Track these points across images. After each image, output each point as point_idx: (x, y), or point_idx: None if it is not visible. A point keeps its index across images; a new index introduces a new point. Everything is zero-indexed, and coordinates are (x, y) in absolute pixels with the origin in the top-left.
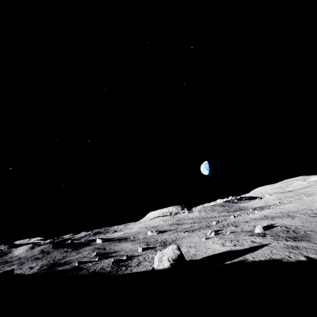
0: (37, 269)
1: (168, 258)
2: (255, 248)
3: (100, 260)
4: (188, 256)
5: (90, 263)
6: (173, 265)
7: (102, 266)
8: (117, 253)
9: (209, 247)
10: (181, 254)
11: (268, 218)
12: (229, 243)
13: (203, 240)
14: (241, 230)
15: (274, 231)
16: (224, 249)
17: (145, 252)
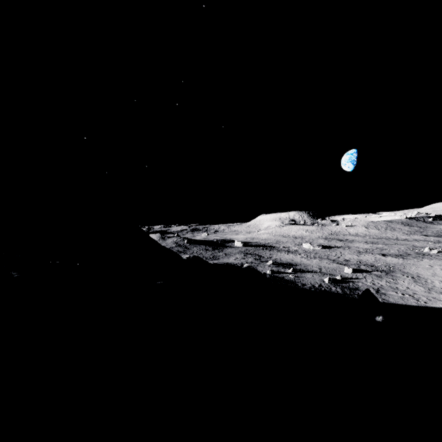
0: None
1: None
2: None
3: (296, 273)
4: None
5: (291, 275)
6: None
7: (316, 282)
8: (305, 268)
9: None
10: None
11: None
12: None
13: None
14: None
15: None
16: None
17: (361, 276)
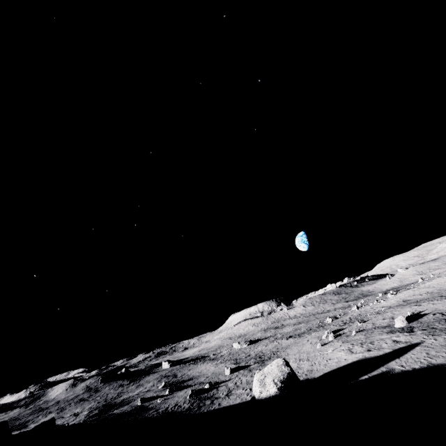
0: (85, 416)
1: (274, 379)
2: (401, 351)
3: (172, 393)
4: (301, 374)
5: (159, 399)
6: (282, 390)
7: (176, 401)
8: (194, 381)
9: (330, 357)
10: (292, 372)
11: (410, 304)
12: (358, 348)
13: (319, 347)
14: (373, 325)
15: (425, 321)
16: (353, 358)
17: (235, 375)
